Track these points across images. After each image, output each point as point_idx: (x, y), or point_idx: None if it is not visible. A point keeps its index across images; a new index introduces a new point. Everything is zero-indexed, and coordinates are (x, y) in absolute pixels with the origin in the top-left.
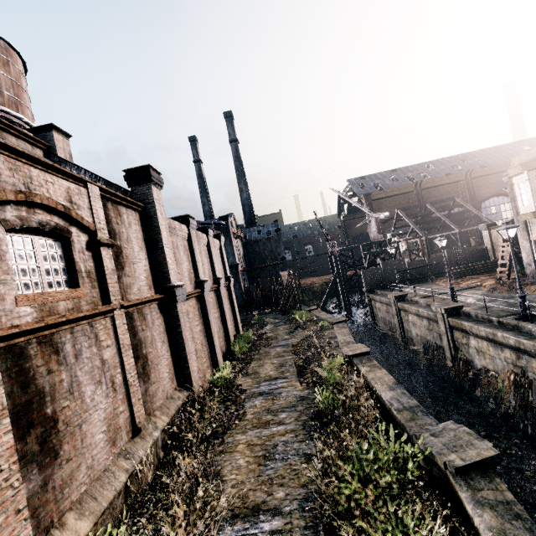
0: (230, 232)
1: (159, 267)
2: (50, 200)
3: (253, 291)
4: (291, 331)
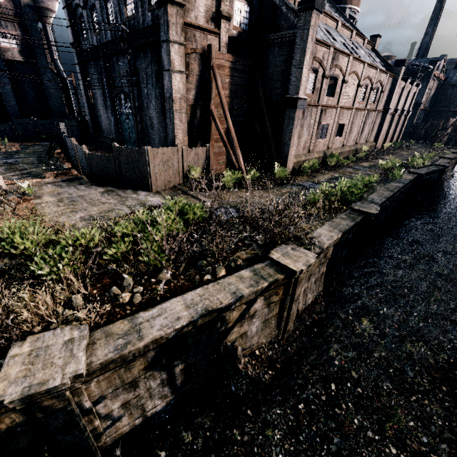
0: (431, 75)
1: (388, 100)
2: (381, 81)
3: (420, 126)
4: (426, 150)
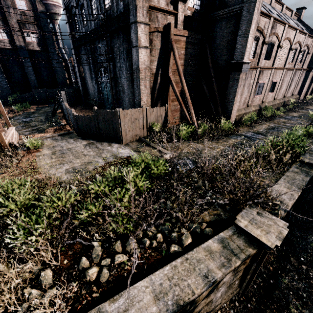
0: None
1: (312, 60)
2: (308, 45)
3: None
4: None
